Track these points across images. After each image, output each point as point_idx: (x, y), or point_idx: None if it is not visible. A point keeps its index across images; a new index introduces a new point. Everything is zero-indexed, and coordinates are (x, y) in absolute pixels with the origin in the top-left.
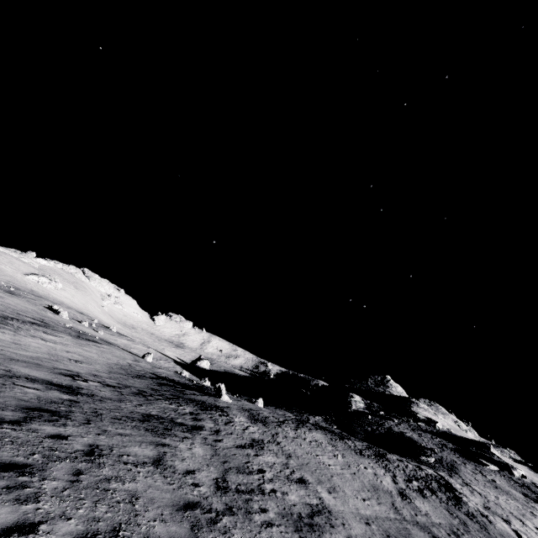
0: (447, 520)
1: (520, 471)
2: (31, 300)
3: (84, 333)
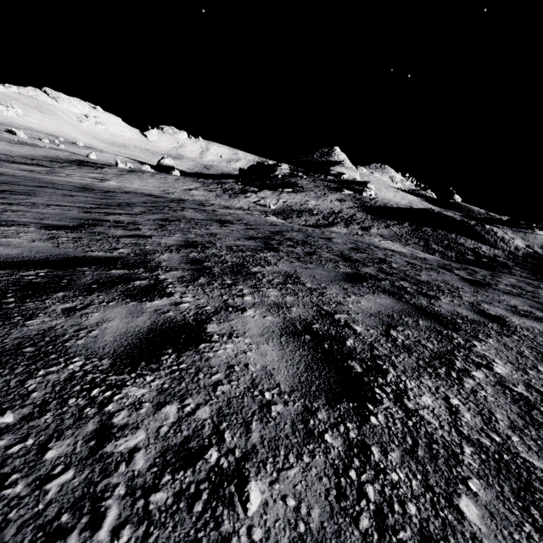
0: (204, 195)
1: (369, 192)
2: None
3: (35, 144)
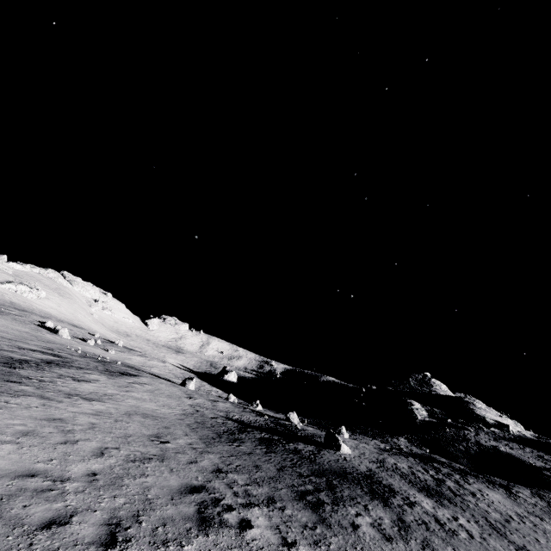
0: None
1: None
2: (17, 317)
3: (102, 359)
